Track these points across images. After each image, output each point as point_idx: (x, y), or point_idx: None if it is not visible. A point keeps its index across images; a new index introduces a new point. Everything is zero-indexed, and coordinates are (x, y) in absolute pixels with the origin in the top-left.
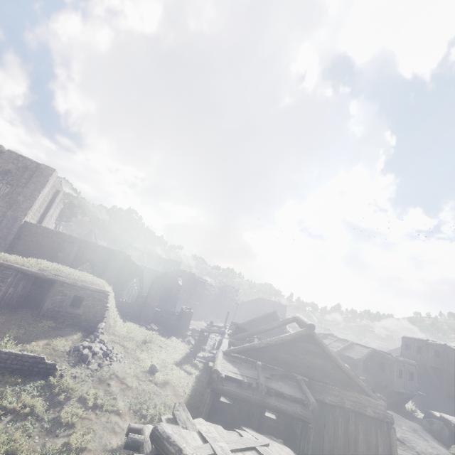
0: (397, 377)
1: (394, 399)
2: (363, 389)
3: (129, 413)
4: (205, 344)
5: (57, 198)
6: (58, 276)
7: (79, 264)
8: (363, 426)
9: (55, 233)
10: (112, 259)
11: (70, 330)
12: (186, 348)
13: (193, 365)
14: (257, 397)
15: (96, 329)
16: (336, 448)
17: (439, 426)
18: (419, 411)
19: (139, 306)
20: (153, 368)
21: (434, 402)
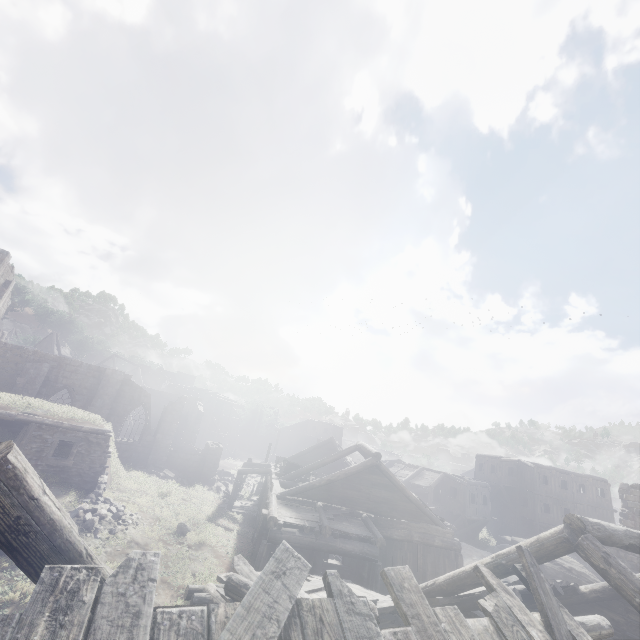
0: (469, 503)
1: (467, 529)
2: (431, 519)
3: (162, 585)
4: (241, 489)
5: (6, 293)
6: (33, 416)
7: (51, 392)
8: (432, 558)
9: (10, 348)
10: (104, 382)
11: (58, 491)
12: (216, 497)
13: (229, 518)
14: (320, 542)
15: (97, 485)
16: None
17: None
18: (494, 539)
19: (146, 447)
20: (182, 528)
21: (508, 527)
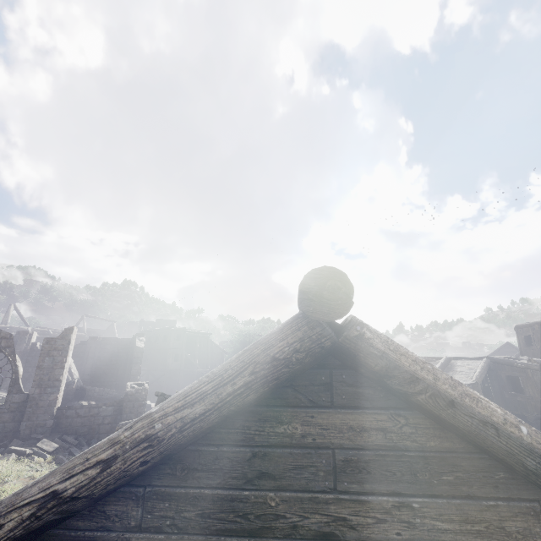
0: None
1: None
2: None
3: None
4: None
5: None
6: None
7: None
8: None
9: None
10: None
11: None
12: None
13: None
14: None
15: None
16: None
17: None
18: None
19: (15, 411)
20: None
21: None
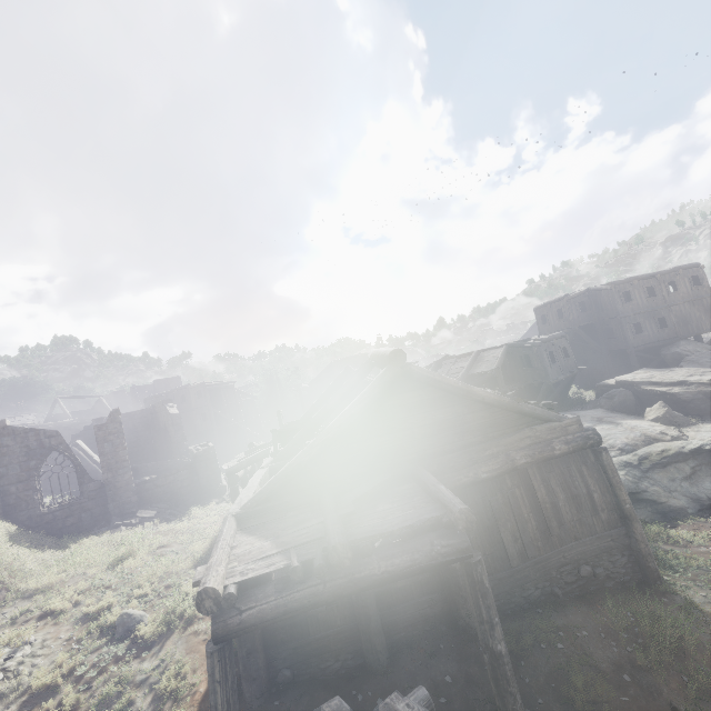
0: (550, 365)
1: (555, 394)
2: (535, 416)
3: None
4: None
5: None
6: None
7: None
8: (558, 478)
9: None
10: None
11: None
12: (227, 510)
13: None
14: (335, 584)
15: None
16: (529, 543)
17: (621, 396)
18: (583, 390)
19: (96, 498)
20: (125, 623)
21: (596, 370)
